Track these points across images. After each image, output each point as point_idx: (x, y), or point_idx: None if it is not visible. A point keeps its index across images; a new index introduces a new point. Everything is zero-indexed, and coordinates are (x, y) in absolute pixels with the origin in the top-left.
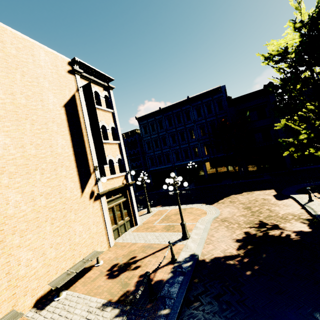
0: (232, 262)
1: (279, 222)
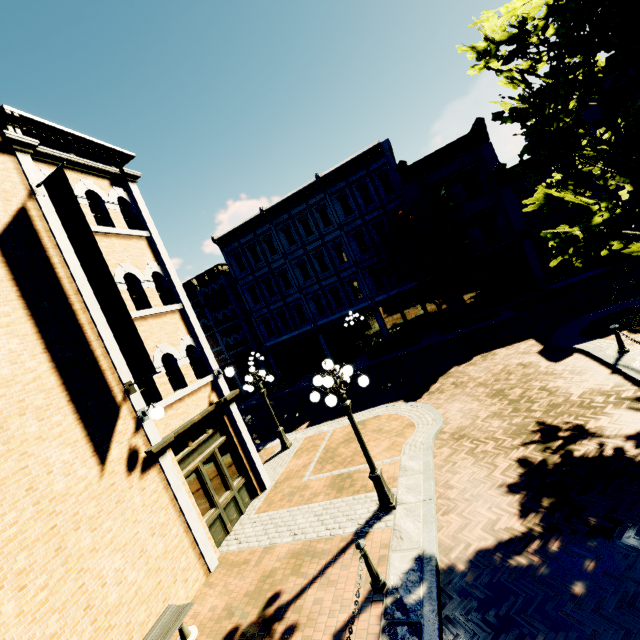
0: (524, 559)
1: (581, 417)
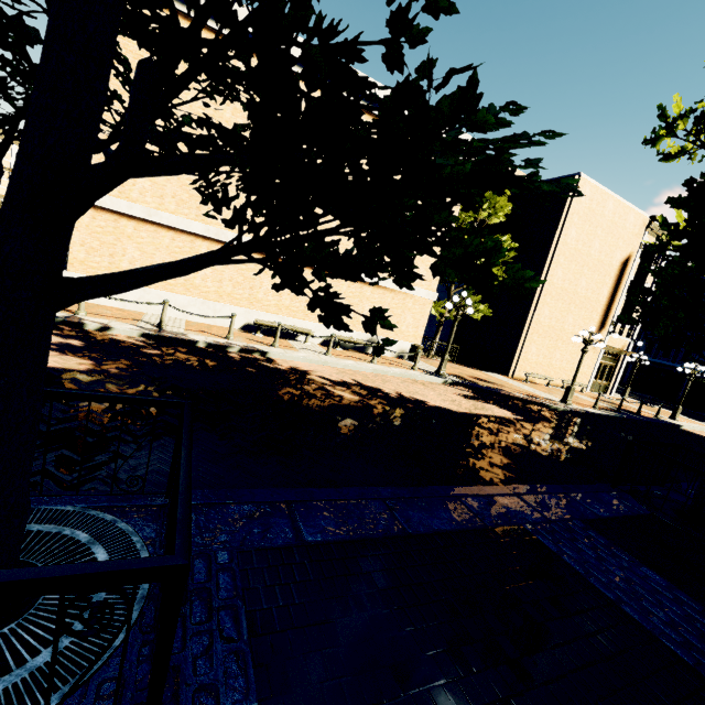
0: None
1: None
